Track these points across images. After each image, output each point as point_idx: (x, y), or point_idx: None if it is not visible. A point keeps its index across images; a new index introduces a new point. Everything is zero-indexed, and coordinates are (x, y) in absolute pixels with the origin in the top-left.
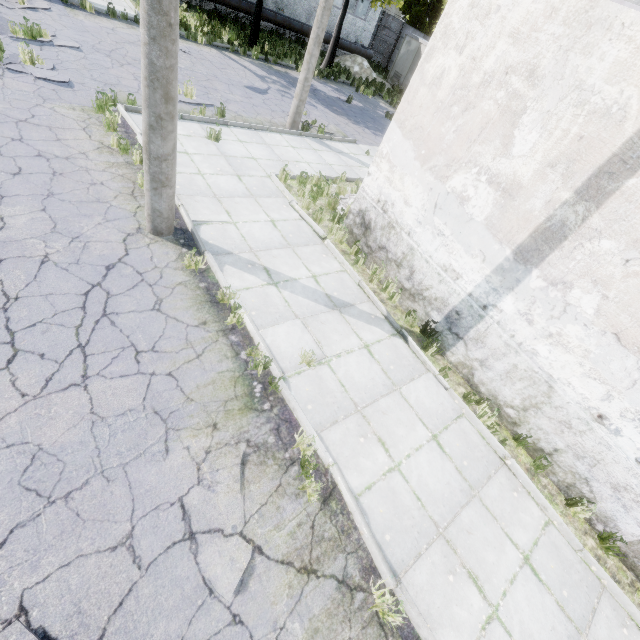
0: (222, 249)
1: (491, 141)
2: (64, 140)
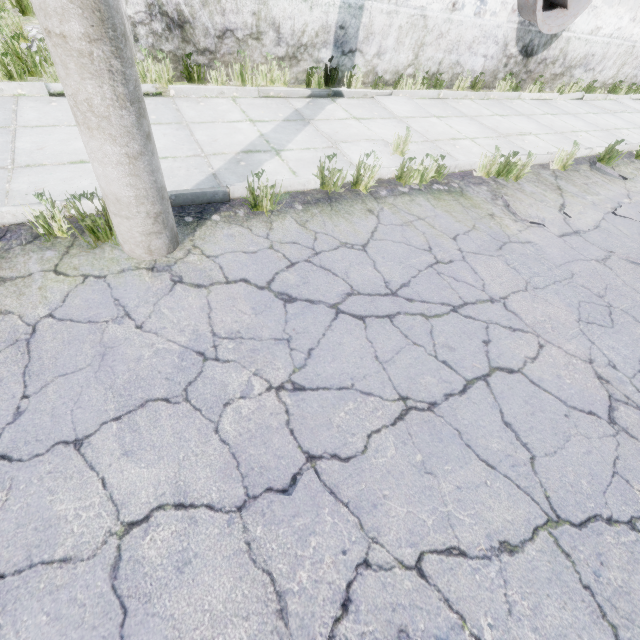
0: (205, 181)
1: None
2: None
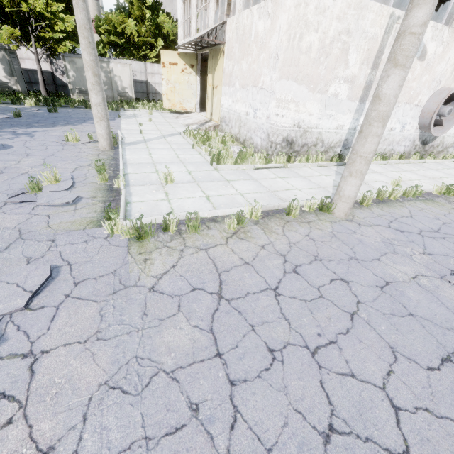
0: (333, 196)
1: (341, 65)
2: (244, 260)
